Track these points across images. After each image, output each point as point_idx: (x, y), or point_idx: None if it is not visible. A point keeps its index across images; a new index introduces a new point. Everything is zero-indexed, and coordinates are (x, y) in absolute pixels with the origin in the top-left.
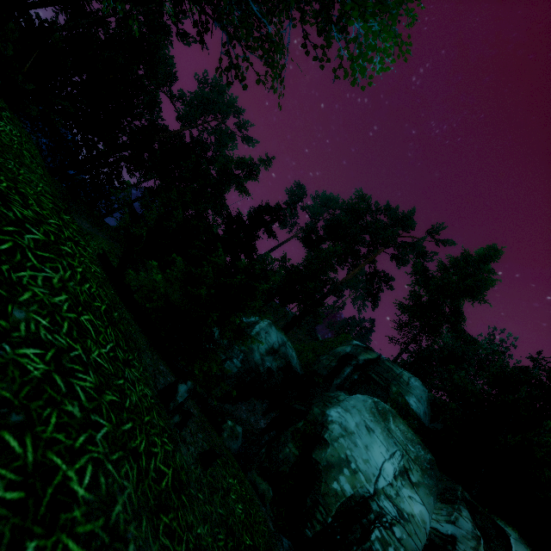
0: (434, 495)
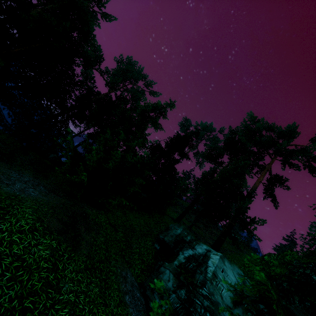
0: None
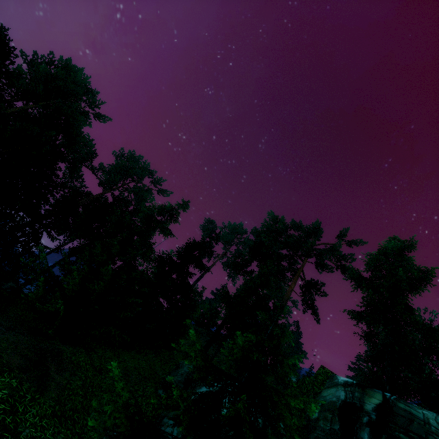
0: None
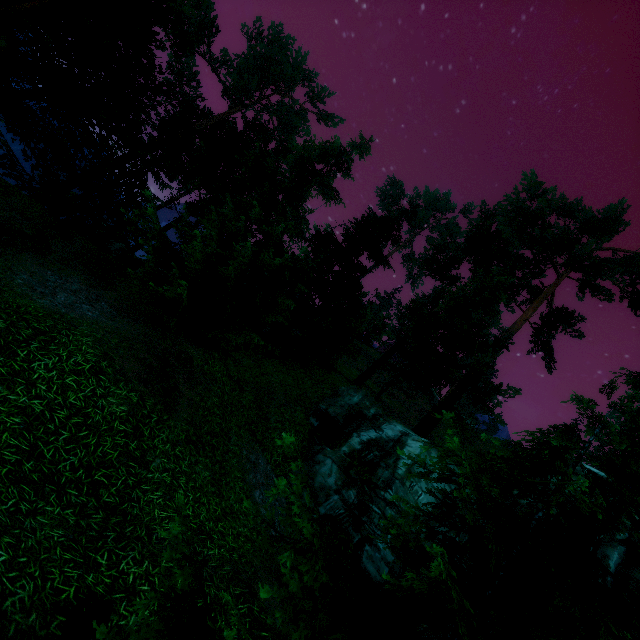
0: None
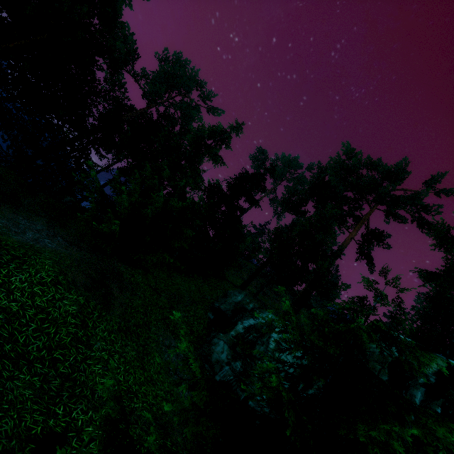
0: None
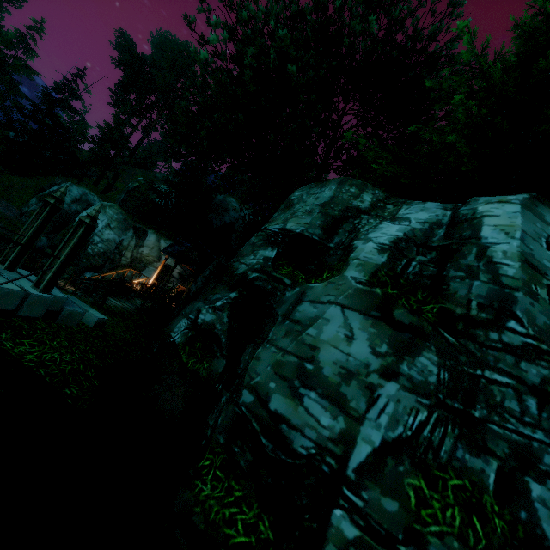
0: (123, 230)
